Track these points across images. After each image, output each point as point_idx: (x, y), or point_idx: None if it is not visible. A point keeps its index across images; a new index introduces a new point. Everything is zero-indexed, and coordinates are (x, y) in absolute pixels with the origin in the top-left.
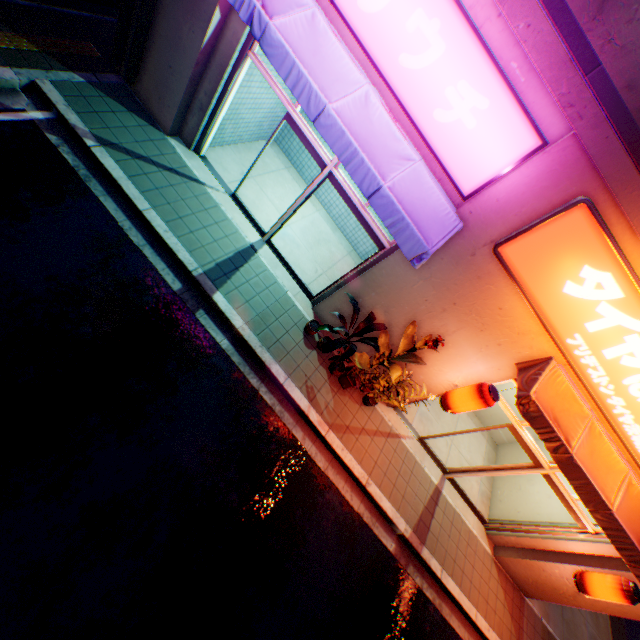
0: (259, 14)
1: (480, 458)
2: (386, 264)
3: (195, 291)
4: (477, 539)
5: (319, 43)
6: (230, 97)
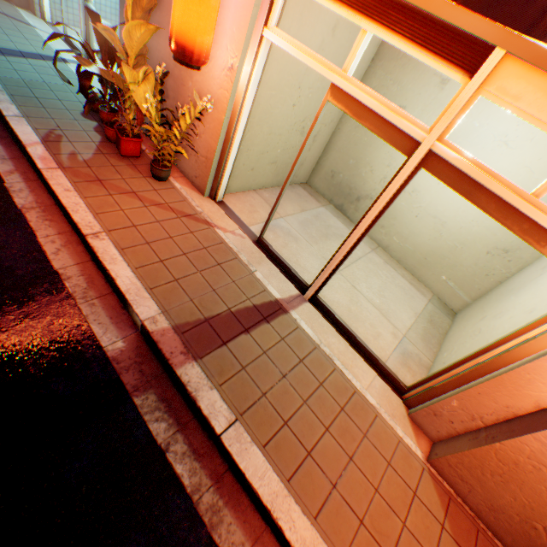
0: None
1: (409, 313)
2: None
3: None
4: (378, 415)
5: None
6: None
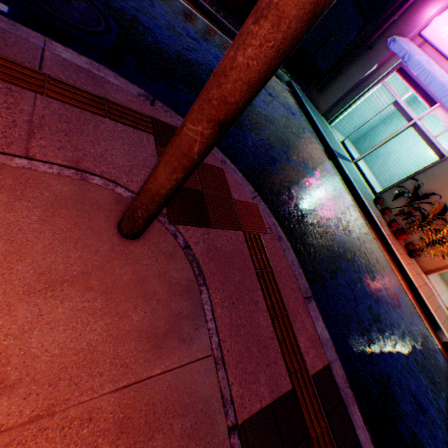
0: (409, 54)
1: None
2: (444, 163)
3: (328, 155)
4: None
5: (429, 67)
6: (361, 100)
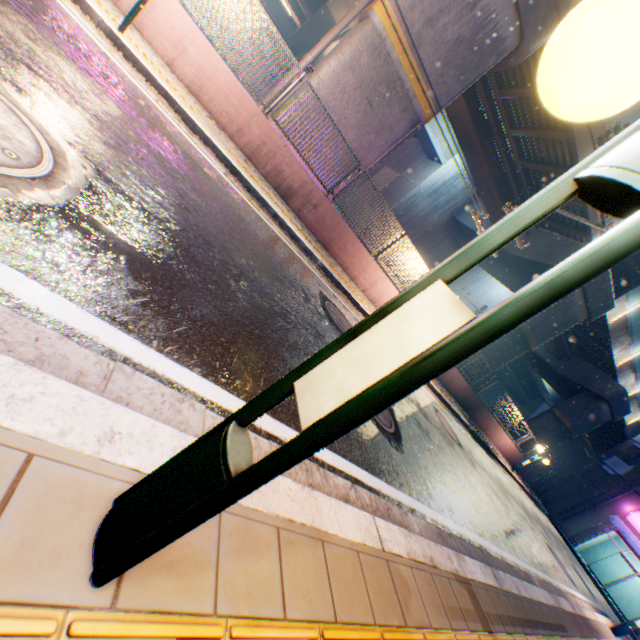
0: (625, 532)
1: None
2: None
3: (597, 588)
4: None
5: (637, 542)
6: (593, 537)
